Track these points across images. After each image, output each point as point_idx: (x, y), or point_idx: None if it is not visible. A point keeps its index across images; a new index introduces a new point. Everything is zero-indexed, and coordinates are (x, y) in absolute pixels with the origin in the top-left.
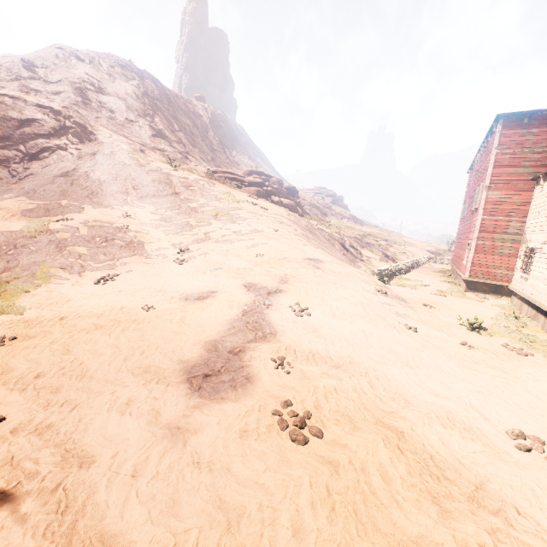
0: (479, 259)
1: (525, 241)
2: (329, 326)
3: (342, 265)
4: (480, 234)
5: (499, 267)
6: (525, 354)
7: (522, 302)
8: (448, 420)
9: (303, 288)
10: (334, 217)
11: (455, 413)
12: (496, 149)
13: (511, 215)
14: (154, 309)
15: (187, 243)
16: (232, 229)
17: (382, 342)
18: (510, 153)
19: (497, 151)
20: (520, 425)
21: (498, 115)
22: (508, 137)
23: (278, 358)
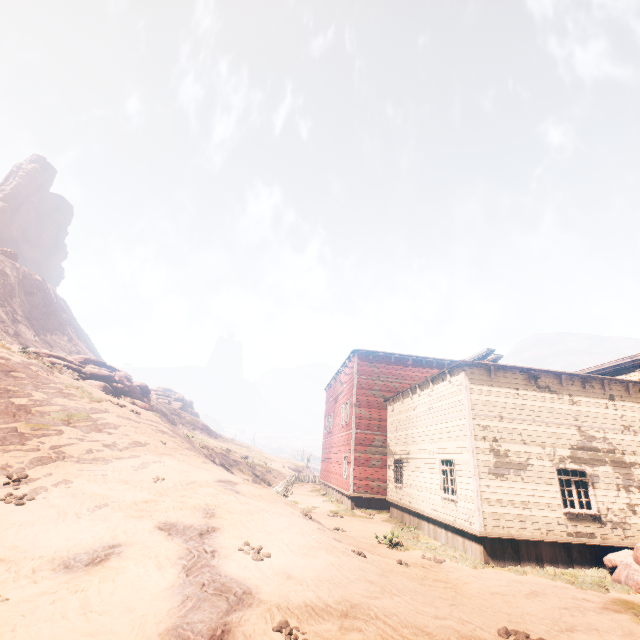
0: (359, 472)
1: (390, 452)
2: (298, 565)
3: (255, 486)
4: (356, 447)
5: (374, 479)
6: (441, 561)
7: (403, 512)
8: (465, 639)
9: (239, 520)
10: (185, 427)
11: (461, 629)
12: (356, 374)
13: (375, 429)
14: (7, 602)
15: (21, 464)
16: (102, 441)
17: (356, 573)
18: (366, 378)
19: (357, 376)
20: (497, 624)
21: (354, 350)
22: (363, 366)
23: (280, 625)
